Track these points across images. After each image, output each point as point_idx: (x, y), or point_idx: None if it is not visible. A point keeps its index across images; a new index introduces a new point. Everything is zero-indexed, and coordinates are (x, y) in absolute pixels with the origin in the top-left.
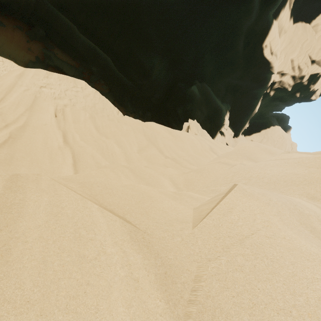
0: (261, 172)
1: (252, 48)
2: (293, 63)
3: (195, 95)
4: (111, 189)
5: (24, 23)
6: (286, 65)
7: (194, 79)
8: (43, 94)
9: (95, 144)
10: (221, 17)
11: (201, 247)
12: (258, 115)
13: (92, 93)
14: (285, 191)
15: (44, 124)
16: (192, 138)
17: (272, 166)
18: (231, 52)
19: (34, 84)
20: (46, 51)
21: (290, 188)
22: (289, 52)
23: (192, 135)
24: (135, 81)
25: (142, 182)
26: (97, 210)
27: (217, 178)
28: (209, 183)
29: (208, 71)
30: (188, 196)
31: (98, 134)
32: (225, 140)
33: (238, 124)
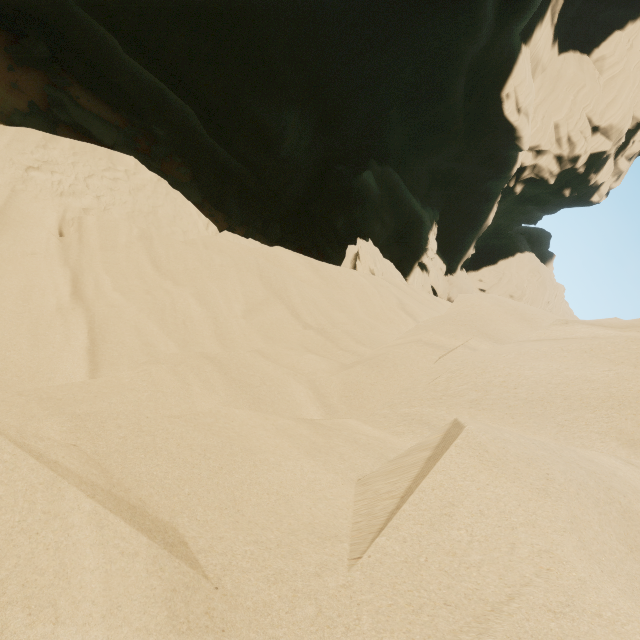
0: (511, 374)
1: (480, 99)
2: (559, 131)
3: (370, 190)
4: (152, 433)
5: (1, 29)
6: (545, 134)
7: (368, 159)
8: (33, 183)
9: (145, 300)
10: (422, 35)
11: (370, 639)
12: (492, 231)
13: (150, 182)
14: (567, 423)
15: (30, 253)
16: (362, 283)
17: (535, 358)
18: (441, 106)
19: (12, 161)
20: (53, 92)
21: (579, 415)
22: (550, 109)
23: (363, 275)
24: (246, 159)
25: (242, 398)
26: (85, 523)
27: (414, 384)
28: (396, 397)
29: (396, 143)
30: (347, 439)
31: (156, 274)
32: (430, 280)
33: (455, 249)
